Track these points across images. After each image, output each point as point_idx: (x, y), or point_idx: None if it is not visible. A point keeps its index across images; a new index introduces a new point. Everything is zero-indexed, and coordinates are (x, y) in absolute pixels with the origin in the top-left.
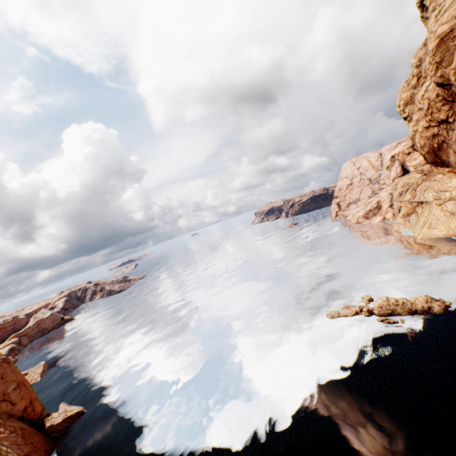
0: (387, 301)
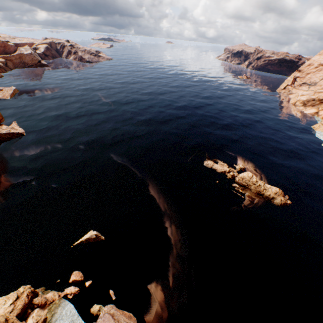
0: (250, 178)
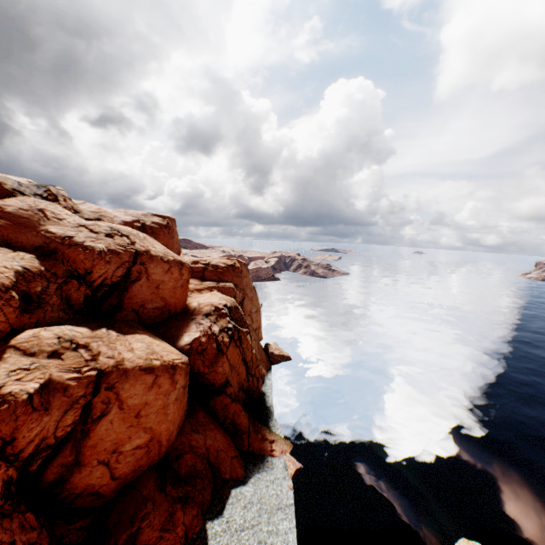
0: None
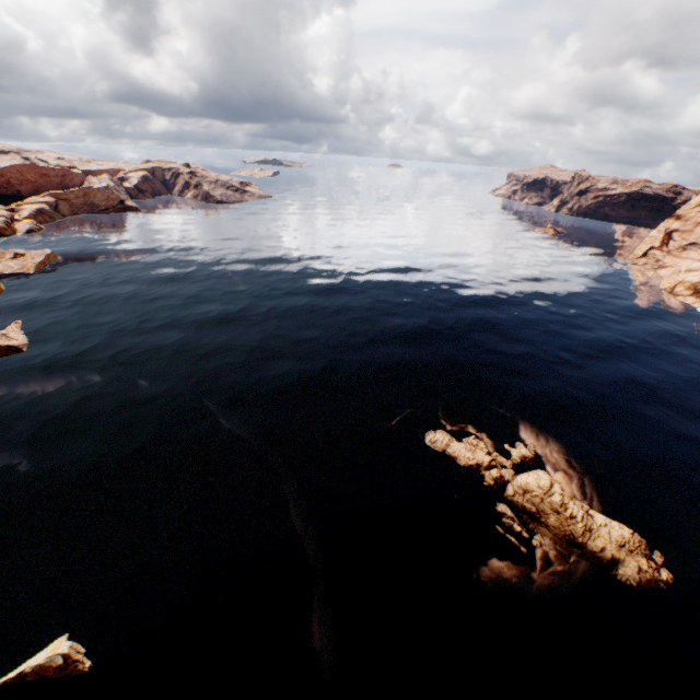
0: (545, 493)
